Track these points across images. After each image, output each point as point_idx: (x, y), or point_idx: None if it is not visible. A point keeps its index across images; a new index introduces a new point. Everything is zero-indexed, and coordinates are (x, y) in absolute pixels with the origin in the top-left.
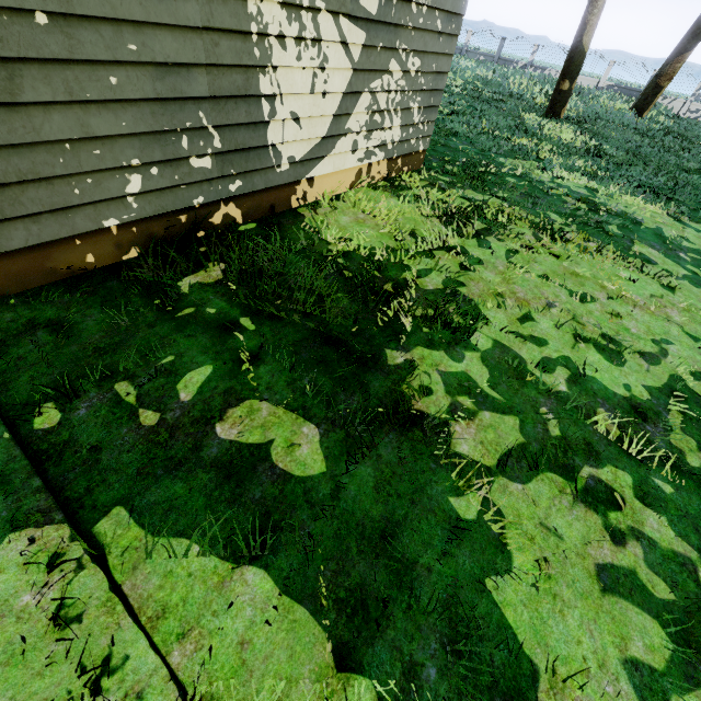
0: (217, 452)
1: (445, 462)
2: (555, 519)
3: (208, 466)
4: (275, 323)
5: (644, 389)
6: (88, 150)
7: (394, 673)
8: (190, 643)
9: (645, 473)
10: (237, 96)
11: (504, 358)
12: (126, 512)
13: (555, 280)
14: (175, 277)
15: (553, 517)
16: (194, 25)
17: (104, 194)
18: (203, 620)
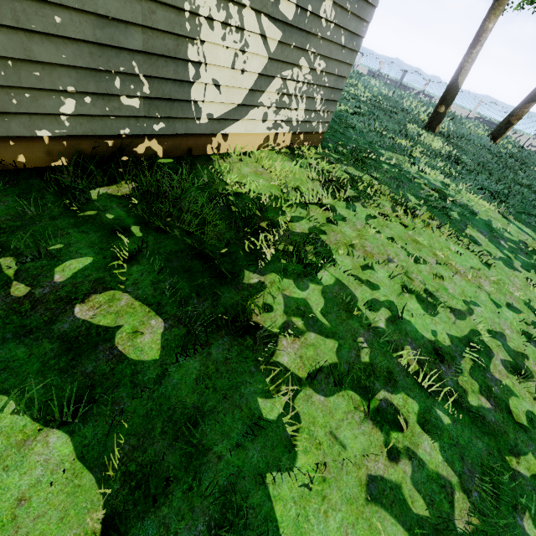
0: (68, 328)
1: (264, 368)
2: (344, 431)
3: (55, 337)
4: (160, 235)
5: (447, 337)
6: (28, 70)
7: None
8: None
9: (431, 404)
10: (167, 57)
11: (340, 294)
12: None
13: (399, 243)
14: (90, 186)
15: (343, 428)
16: None
17: (40, 109)
18: None
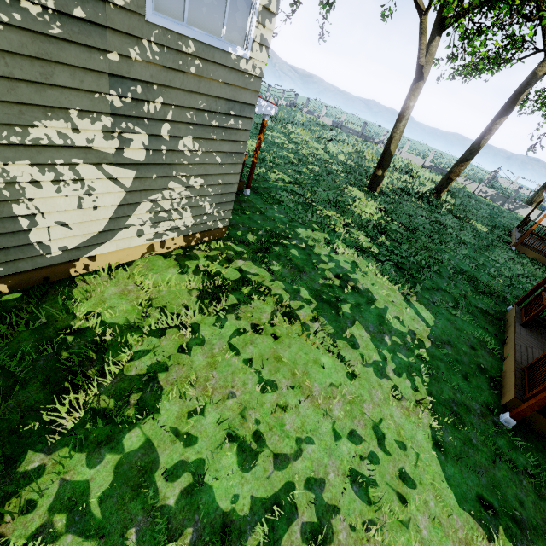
0: None
1: None
2: None
3: None
4: None
5: (250, 501)
6: None
7: None
8: None
9: None
10: None
11: (140, 462)
12: None
13: (256, 366)
14: None
15: None
16: None
17: None
18: None
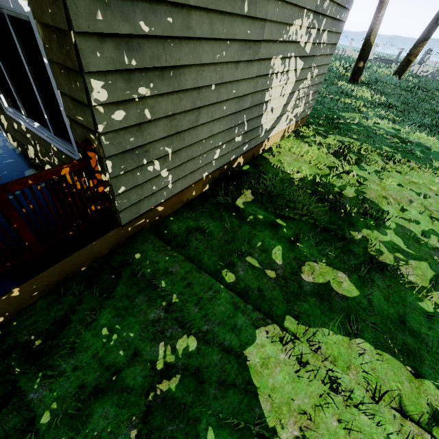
0: (310, 288)
1: (407, 286)
2: None
3: (310, 294)
4: (293, 221)
5: None
6: (208, 141)
7: (437, 377)
8: (353, 370)
9: None
10: (256, 104)
11: (404, 232)
12: (291, 317)
13: (406, 187)
14: (233, 199)
15: None
16: (253, 76)
17: (207, 161)
18: (352, 361)
